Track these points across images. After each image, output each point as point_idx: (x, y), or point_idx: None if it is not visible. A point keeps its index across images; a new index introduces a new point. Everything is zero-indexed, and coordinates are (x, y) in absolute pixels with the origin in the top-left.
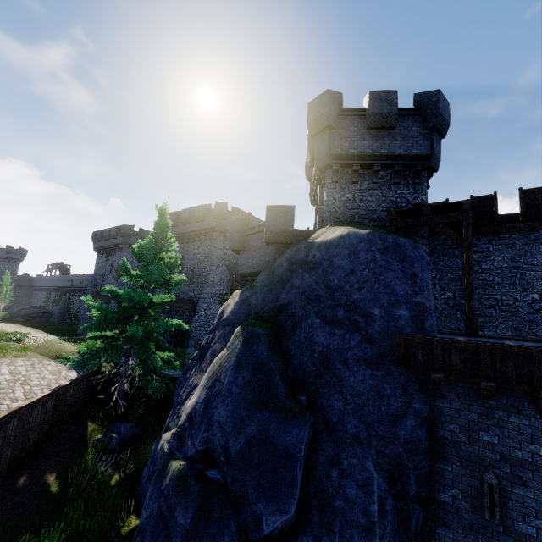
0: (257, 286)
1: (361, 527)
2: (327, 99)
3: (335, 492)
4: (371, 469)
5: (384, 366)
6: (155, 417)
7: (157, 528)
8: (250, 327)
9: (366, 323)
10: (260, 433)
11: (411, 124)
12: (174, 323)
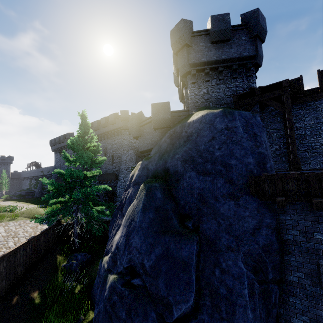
0: (152, 157)
1: (239, 305)
2: (182, 25)
3: (219, 284)
4: (241, 266)
5: (242, 197)
6: (100, 247)
7: (104, 320)
8: (149, 183)
9: (226, 171)
10: (164, 251)
11: (240, 35)
12: (102, 187)
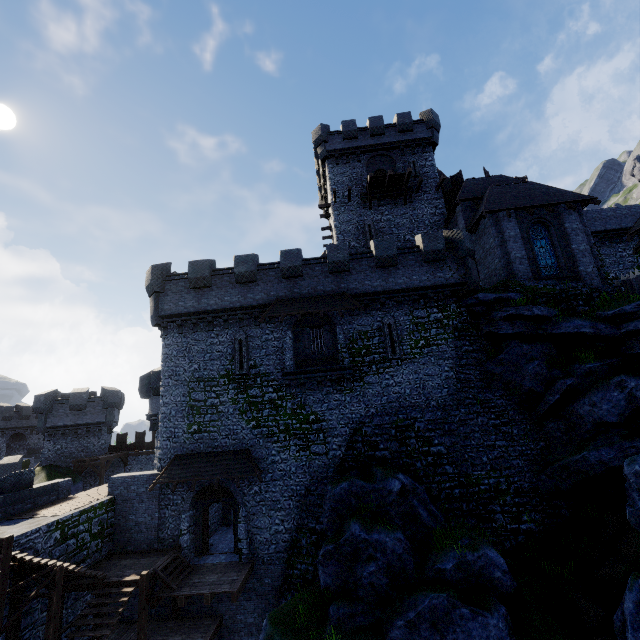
0: None
1: None
2: (43, 400)
3: None
4: None
5: None
6: None
7: None
8: None
9: None
10: None
11: (96, 405)
12: None
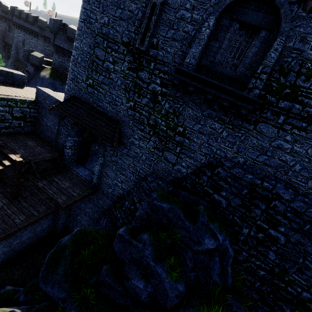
0: None
1: None
2: (52, 23)
3: None
4: None
5: None
6: None
7: None
8: None
9: None
10: None
11: None
12: None
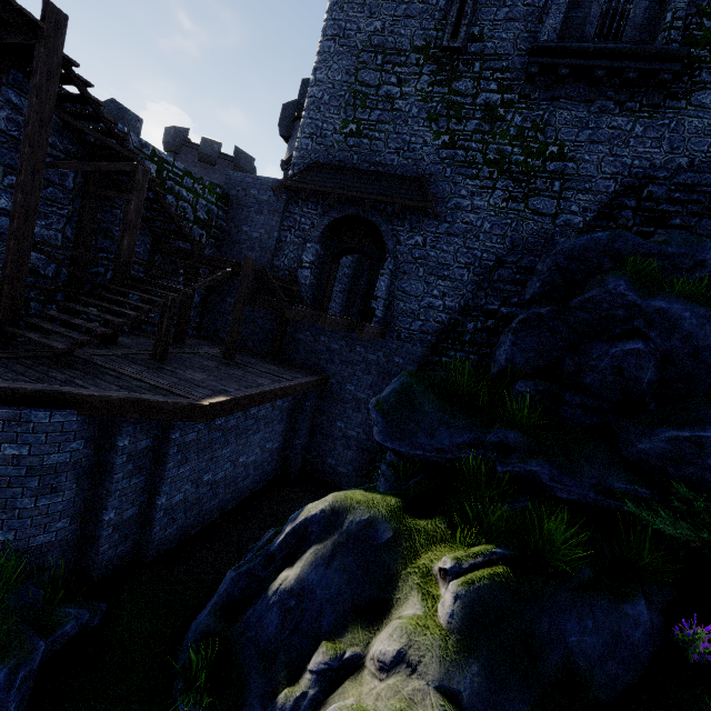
0: None
1: None
2: (173, 133)
3: None
4: None
5: None
6: None
7: None
8: None
9: None
10: None
11: (227, 166)
12: None
